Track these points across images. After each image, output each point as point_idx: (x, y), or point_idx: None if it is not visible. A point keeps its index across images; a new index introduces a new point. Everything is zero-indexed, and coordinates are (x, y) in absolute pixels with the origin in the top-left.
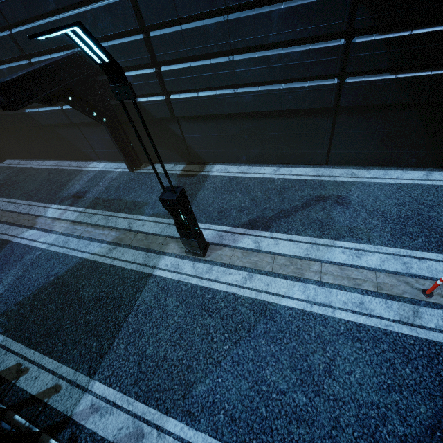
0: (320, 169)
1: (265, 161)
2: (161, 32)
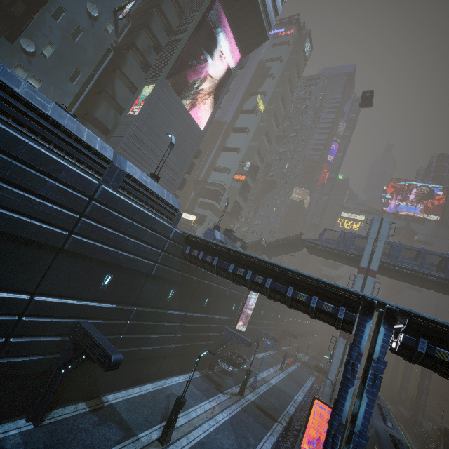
0: (154, 383)
1: (133, 385)
2: (134, 322)
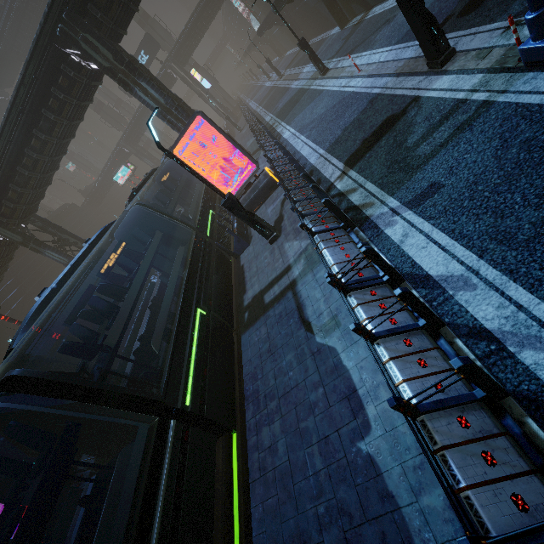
0: None
1: None
2: None
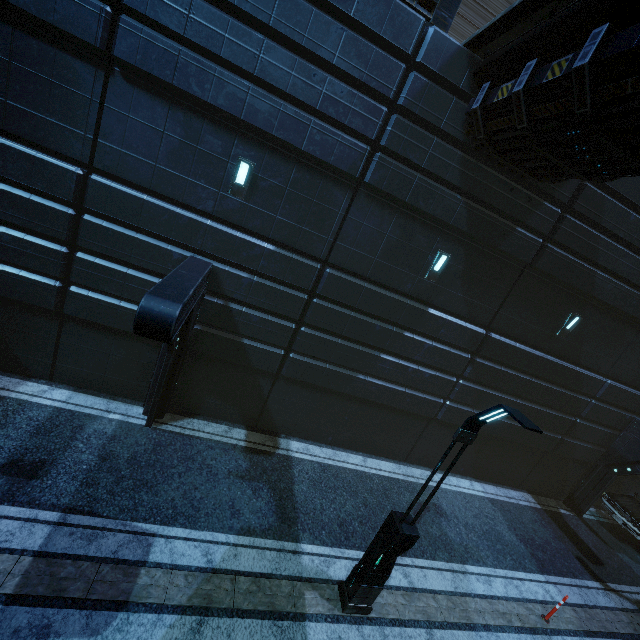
0: (402, 466)
1: (351, 446)
2: (330, 305)
